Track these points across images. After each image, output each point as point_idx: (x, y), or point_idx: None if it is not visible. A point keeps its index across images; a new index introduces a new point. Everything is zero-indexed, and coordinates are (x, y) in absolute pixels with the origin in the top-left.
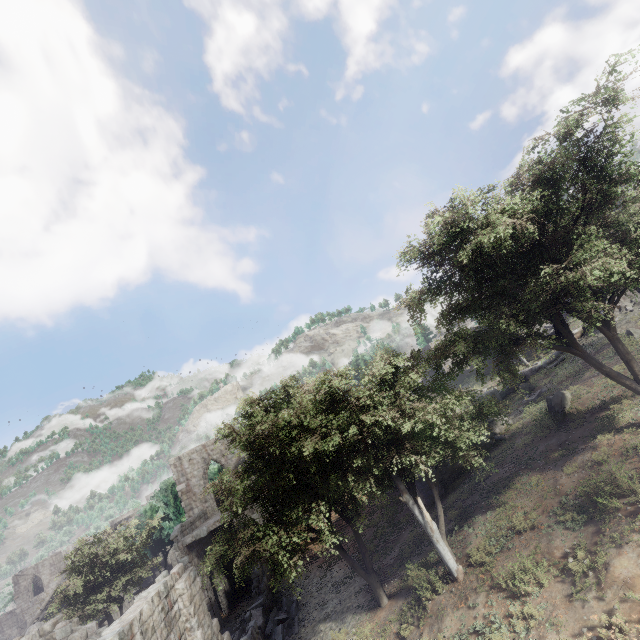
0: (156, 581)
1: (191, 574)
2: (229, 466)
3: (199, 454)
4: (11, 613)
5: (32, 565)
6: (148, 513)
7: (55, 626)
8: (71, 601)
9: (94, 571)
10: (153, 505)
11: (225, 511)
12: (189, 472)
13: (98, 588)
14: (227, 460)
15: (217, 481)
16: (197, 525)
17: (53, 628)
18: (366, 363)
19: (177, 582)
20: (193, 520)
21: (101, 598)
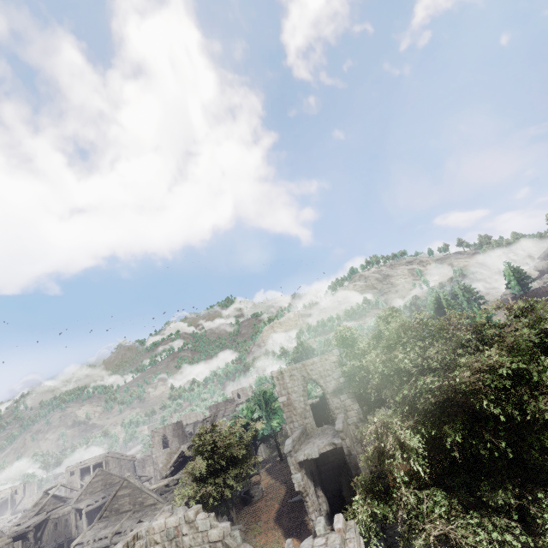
0: (316, 531)
1: (356, 534)
2: (327, 388)
3: (299, 372)
4: (150, 456)
5: (162, 426)
6: (245, 411)
7: (197, 515)
8: (198, 479)
9: (214, 457)
10: (249, 406)
11: (368, 452)
12: (290, 387)
13: (215, 471)
14: (325, 382)
15: (381, 422)
16: (302, 441)
17: (195, 517)
18: (449, 303)
19: (347, 546)
20: (299, 435)
21: (218, 481)
